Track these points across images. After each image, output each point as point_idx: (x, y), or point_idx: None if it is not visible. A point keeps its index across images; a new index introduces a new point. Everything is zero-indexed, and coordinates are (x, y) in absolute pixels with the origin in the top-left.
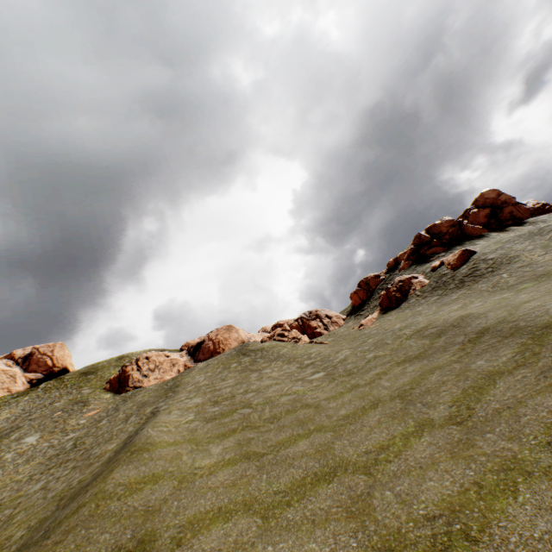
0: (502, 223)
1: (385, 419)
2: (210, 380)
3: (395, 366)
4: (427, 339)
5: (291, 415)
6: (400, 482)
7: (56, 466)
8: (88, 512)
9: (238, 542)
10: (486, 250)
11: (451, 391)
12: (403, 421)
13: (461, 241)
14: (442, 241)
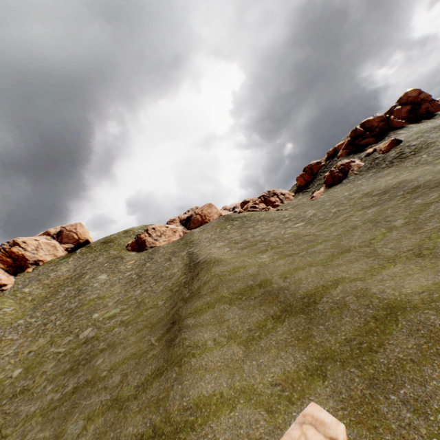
0: (418, 117)
1: (366, 231)
2: (217, 235)
3: (357, 212)
4: (375, 197)
5: (300, 240)
6: (389, 245)
7: (138, 284)
8: (218, 280)
9: (317, 272)
10: (410, 139)
11: (403, 215)
12: (377, 230)
13: (388, 132)
14: (373, 133)
